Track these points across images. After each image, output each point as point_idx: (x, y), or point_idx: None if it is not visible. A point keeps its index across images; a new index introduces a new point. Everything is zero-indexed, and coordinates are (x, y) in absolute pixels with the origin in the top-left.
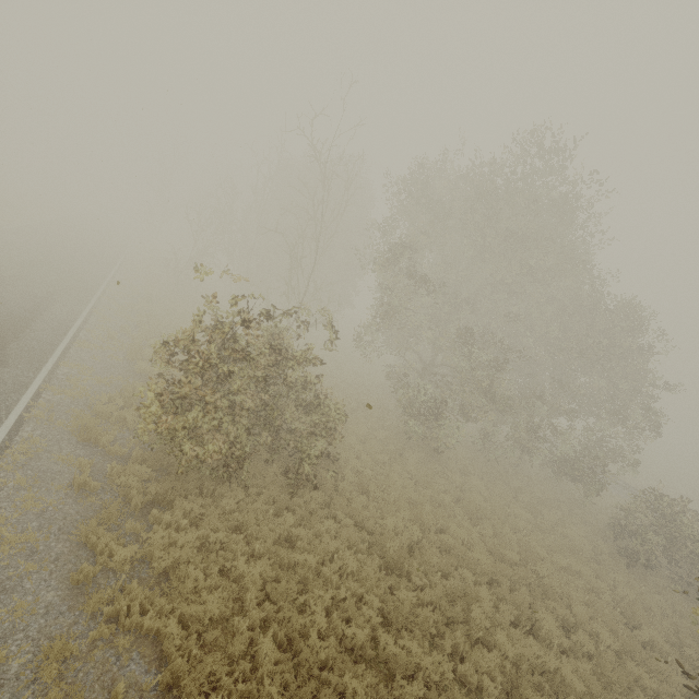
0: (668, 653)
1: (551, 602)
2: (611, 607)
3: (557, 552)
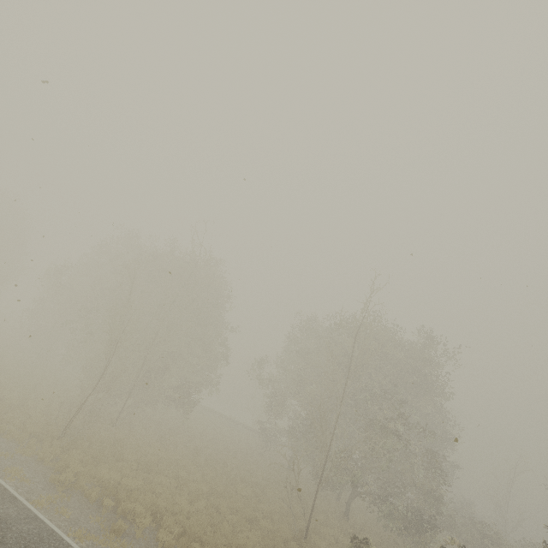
0: None
1: None
2: None
3: None
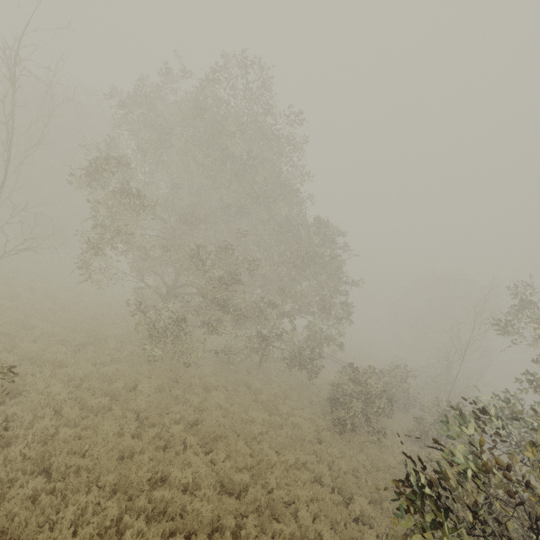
0: (374, 517)
1: (277, 525)
2: (331, 489)
3: (288, 447)
